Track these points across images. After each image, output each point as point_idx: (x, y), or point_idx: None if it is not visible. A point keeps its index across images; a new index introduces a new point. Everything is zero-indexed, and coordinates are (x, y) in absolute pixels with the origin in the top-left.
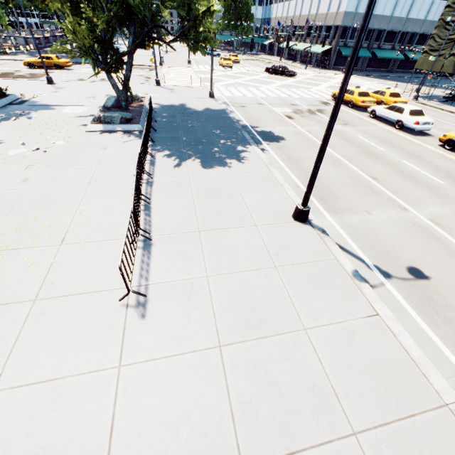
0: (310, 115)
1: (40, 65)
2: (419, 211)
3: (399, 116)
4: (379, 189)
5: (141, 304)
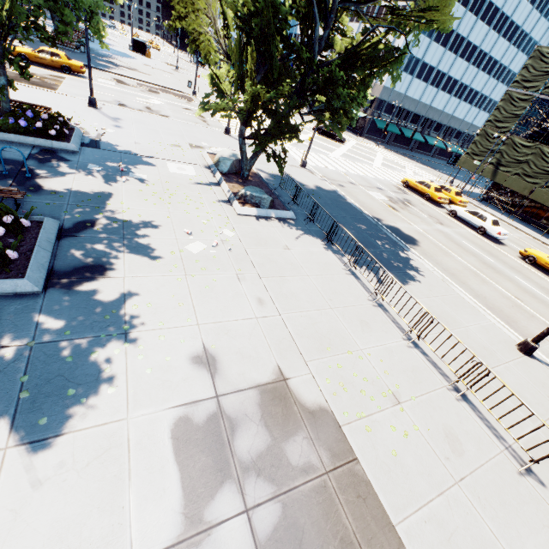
0: (406, 207)
1: (38, 61)
2: None
3: (482, 223)
4: (530, 311)
5: (528, 470)
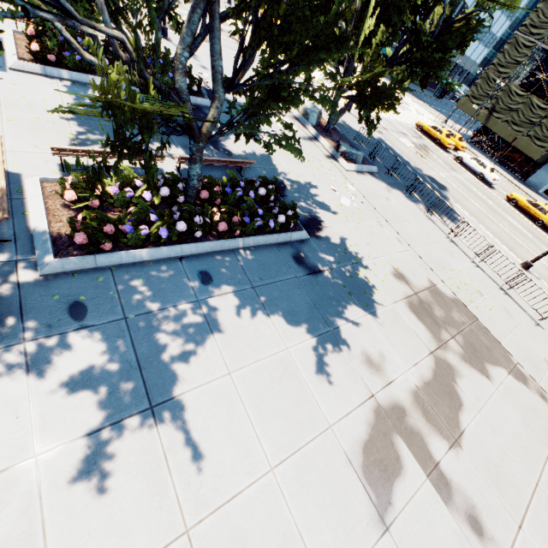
0: (428, 154)
1: None
2: (541, 259)
3: (482, 170)
4: (520, 242)
5: (537, 324)
